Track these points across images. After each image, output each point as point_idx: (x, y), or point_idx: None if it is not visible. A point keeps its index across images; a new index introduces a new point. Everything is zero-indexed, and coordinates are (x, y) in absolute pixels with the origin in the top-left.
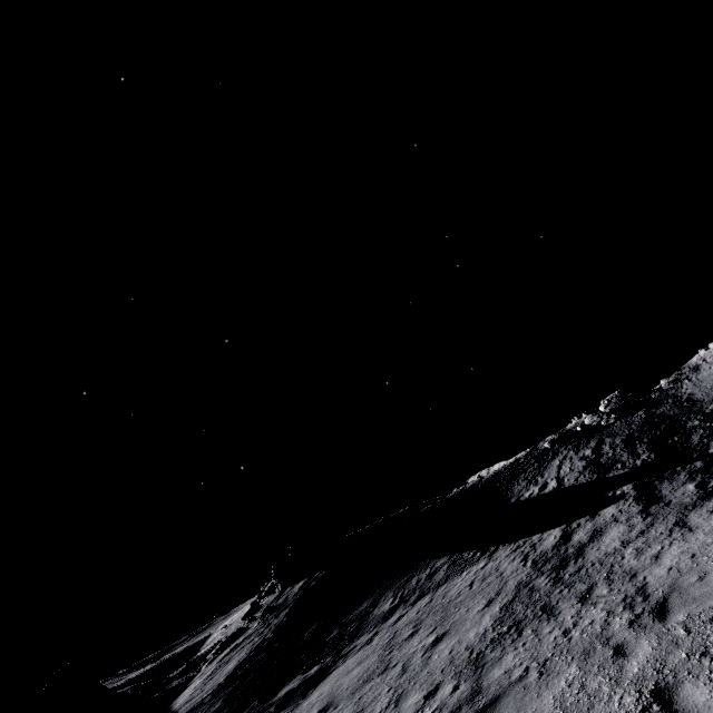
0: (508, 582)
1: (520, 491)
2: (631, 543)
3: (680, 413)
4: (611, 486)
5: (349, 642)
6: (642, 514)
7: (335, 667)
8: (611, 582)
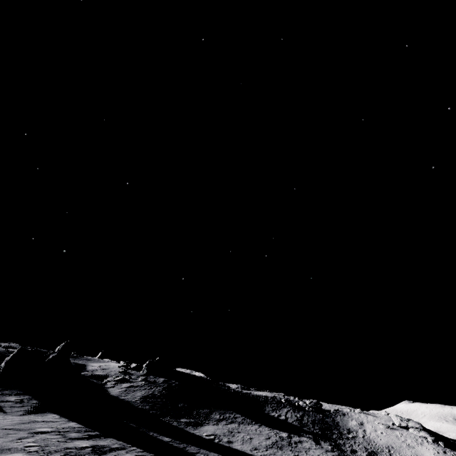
0: (272, 437)
1: (269, 411)
2: (311, 449)
3: (332, 425)
4: (305, 432)
5: (204, 419)
6: (315, 444)
7: (206, 425)
8: (306, 453)
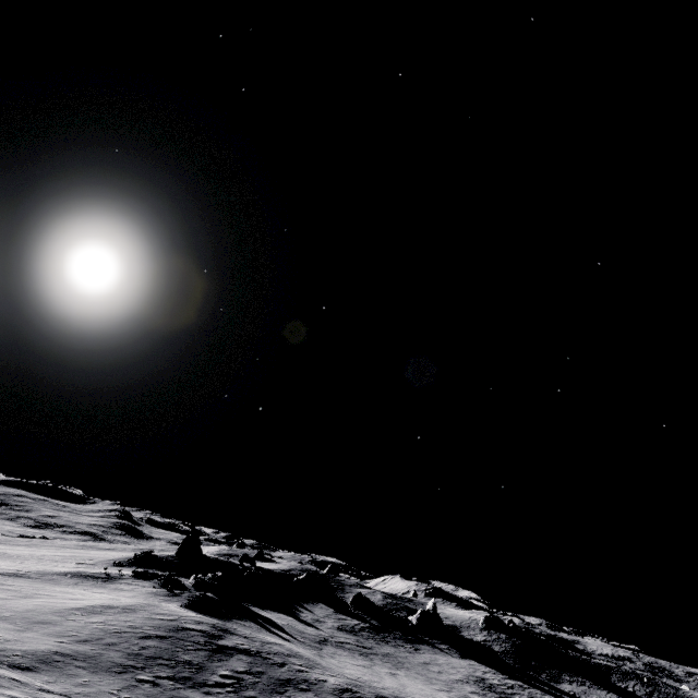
0: None
1: (615, 681)
2: None
3: None
4: None
5: (558, 678)
6: None
7: (562, 683)
8: None
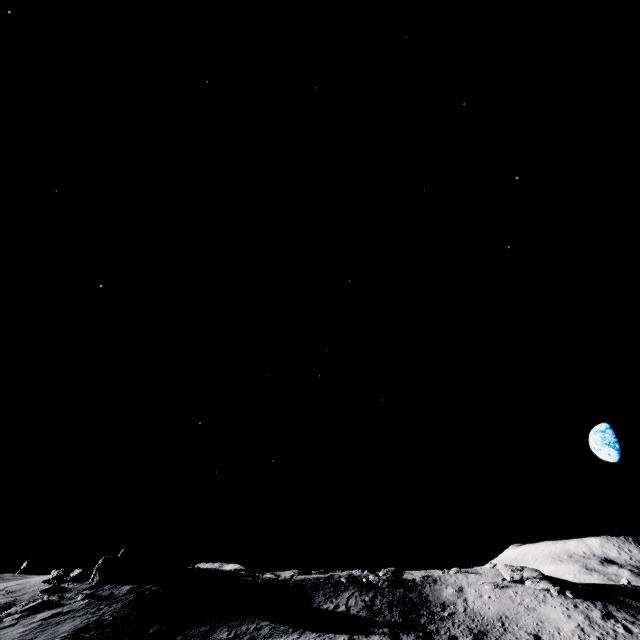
0: None
1: (321, 602)
2: None
3: (419, 603)
4: (377, 625)
5: None
6: None
7: None
8: None
